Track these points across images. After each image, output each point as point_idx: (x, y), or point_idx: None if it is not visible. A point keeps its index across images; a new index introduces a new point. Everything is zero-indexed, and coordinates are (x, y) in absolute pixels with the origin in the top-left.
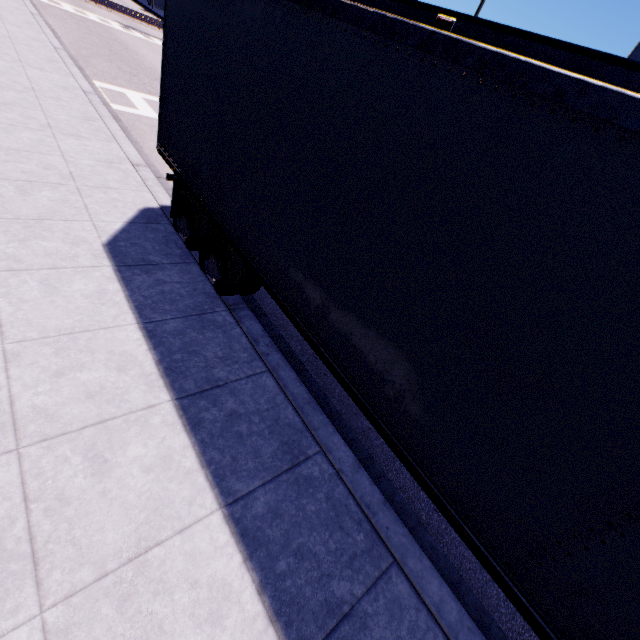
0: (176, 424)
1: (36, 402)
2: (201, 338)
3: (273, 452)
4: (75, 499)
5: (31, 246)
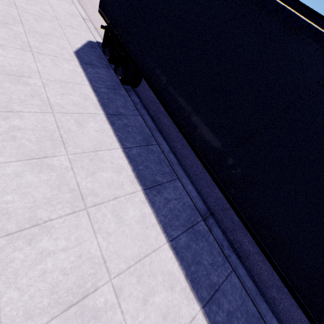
0: (106, 121)
1: (56, 101)
2: (114, 97)
3: (140, 139)
4: (73, 132)
5: (44, 45)
